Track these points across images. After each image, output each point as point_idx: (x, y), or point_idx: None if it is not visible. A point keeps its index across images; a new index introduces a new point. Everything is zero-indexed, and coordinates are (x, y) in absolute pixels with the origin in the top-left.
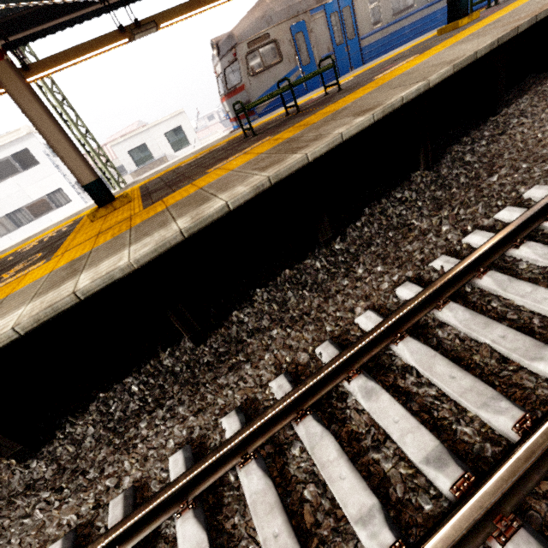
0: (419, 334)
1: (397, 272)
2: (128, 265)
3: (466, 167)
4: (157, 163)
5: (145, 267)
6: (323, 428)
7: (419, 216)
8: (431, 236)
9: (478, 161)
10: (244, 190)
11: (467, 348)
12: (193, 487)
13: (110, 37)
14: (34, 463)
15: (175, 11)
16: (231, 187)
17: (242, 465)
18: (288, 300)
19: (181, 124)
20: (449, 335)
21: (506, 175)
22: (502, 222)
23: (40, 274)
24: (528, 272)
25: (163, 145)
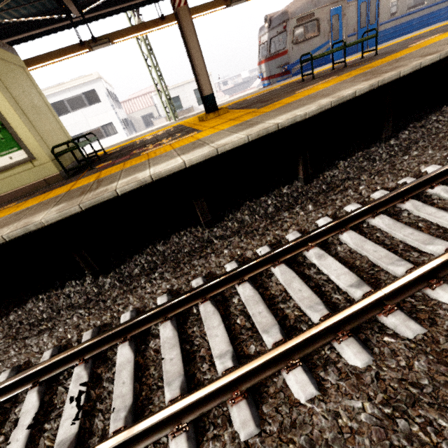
0: None
1: (445, 152)
2: (304, 114)
3: None
4: (186, 111)
5: (302, 123)
6: (422, 203)
7: None
8: None
9: None
10: (364, 86)
11: None
12: (346, 224)
13: (217, 2)
14: (215, 229)
15: None
16: (345, 88)
17: (375, 216)
18: (363, 166)
19: None
20: None
21: None
22: None
23: (211, 132)
24: None
25: (191, 99)
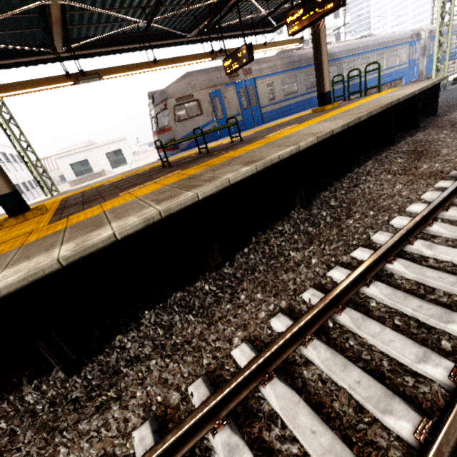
0: (287, 372)
1: (274, 301)
2: None
3: (330, 209)
4: (96, 176)
5: (14, 294)
6: None
7: (295, 248)
8: (303, 268)
9: (339, 205)
10: (134, 221)
11: (328, 392)
12: None
13: (56, 79)
14: None
15: (117, 69)
16: (127, 215)
17: None
18: (174, 324)
19: (121, 148)
20: (313, 375)
21: (359, 219)
22: (356, 259)
23: None
24: (377, 310)
25: (103, 162)
